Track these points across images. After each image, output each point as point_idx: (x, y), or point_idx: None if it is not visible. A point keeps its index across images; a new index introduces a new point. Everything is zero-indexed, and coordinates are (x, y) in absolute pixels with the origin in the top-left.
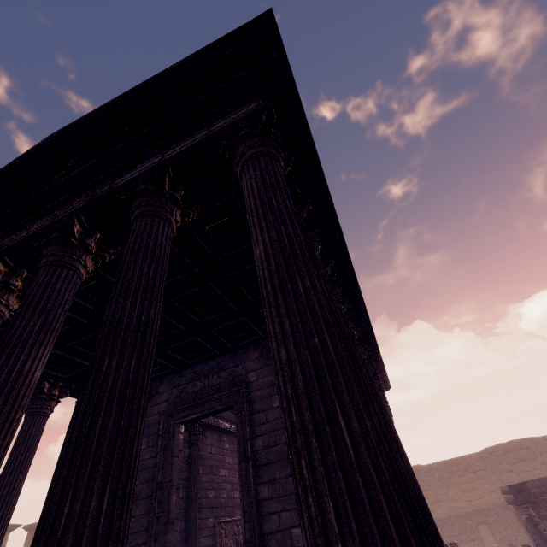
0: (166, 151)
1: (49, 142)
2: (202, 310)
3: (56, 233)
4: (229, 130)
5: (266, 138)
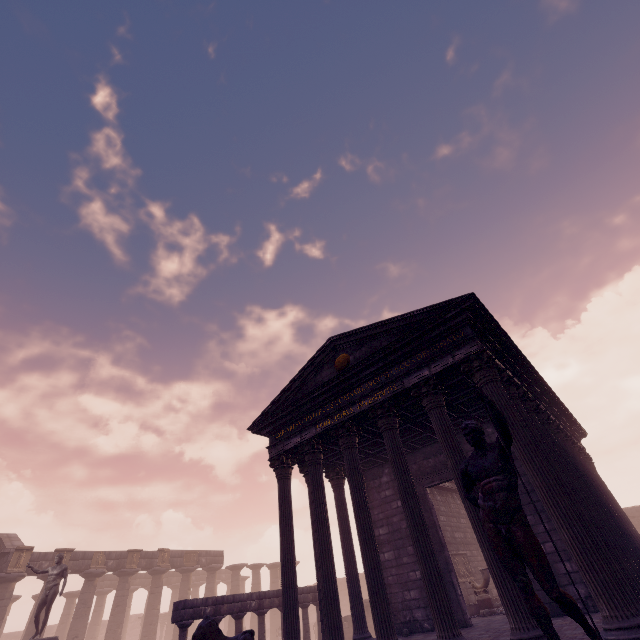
0: (430, 368)
1: (330, 341)
2: None
3: (380, 410)
4: (464, 359)
5: (489, 369)
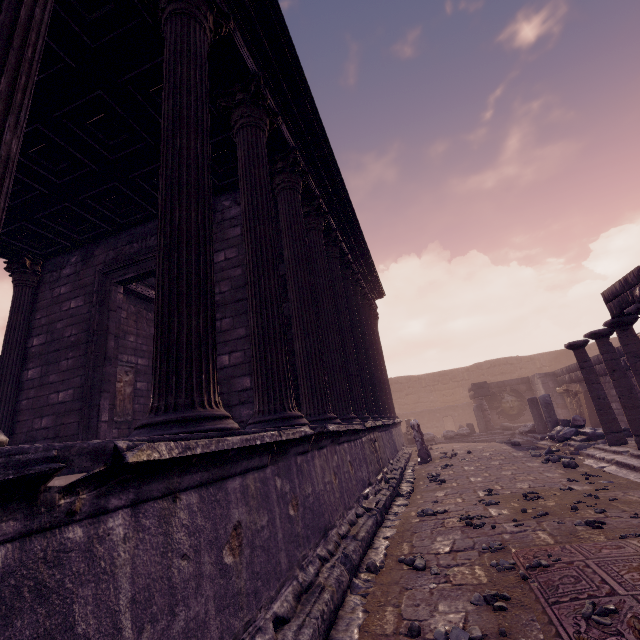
0: None
1: None
2: (108, 140)
3: None
4: None
5: None
